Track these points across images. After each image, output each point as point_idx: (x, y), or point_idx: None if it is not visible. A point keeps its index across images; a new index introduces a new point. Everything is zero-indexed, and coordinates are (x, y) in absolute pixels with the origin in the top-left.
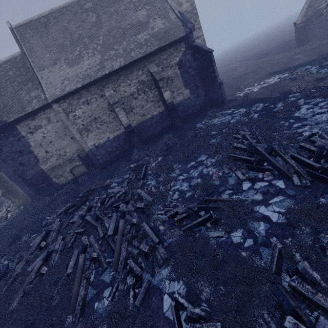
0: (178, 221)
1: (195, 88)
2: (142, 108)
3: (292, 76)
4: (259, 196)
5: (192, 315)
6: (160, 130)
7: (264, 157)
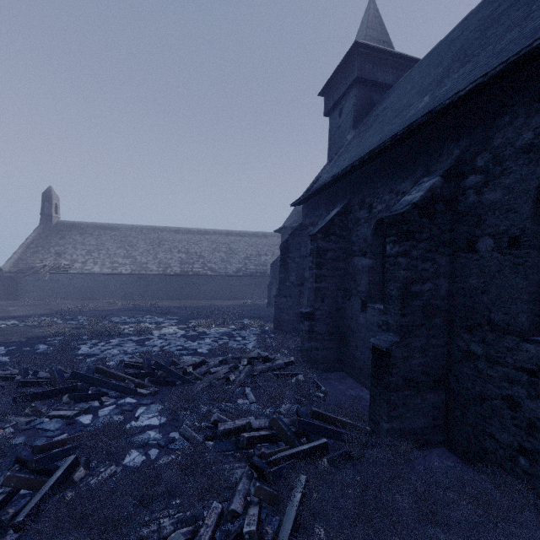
0: None
1: None
2: None
3: (30, 323)
4: (119, 417)
5: (187, 536)
6: None
7: (92, 379)
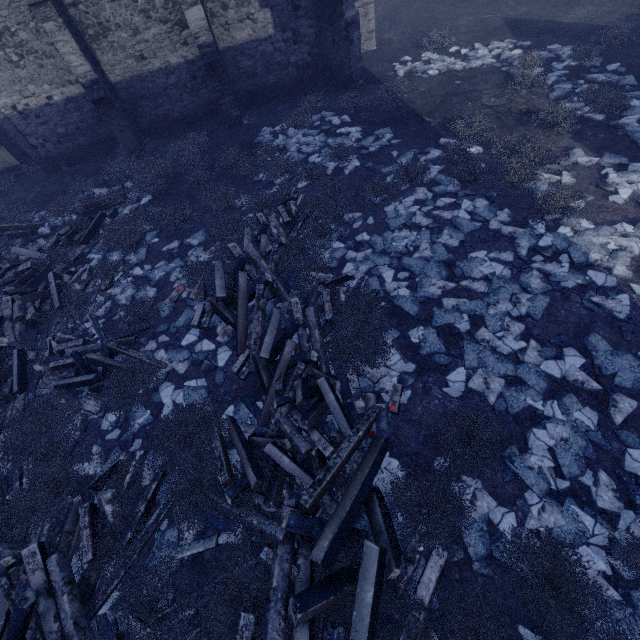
0: (55, 369)
1: (289, 13)
2: (134, 35)
3: (512, 69)
4: (184, 367)
5: None
6: (189, 110)
7: (237, 298)
